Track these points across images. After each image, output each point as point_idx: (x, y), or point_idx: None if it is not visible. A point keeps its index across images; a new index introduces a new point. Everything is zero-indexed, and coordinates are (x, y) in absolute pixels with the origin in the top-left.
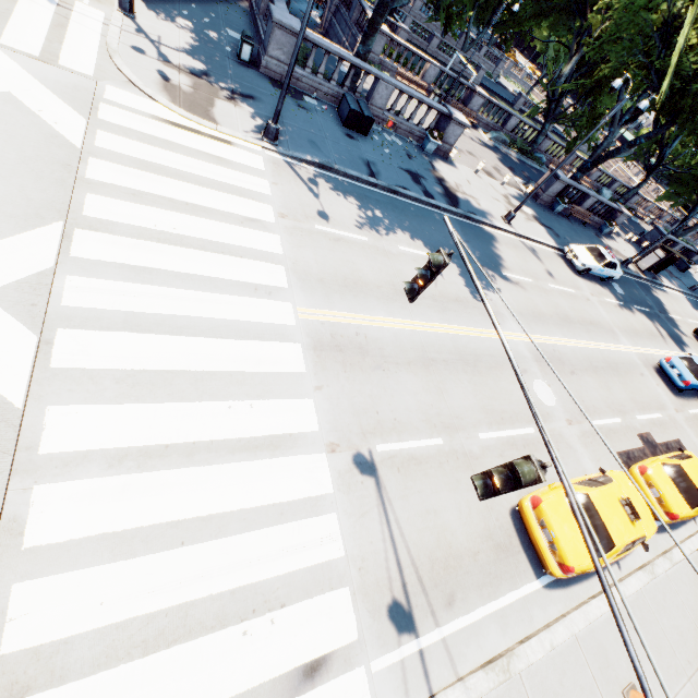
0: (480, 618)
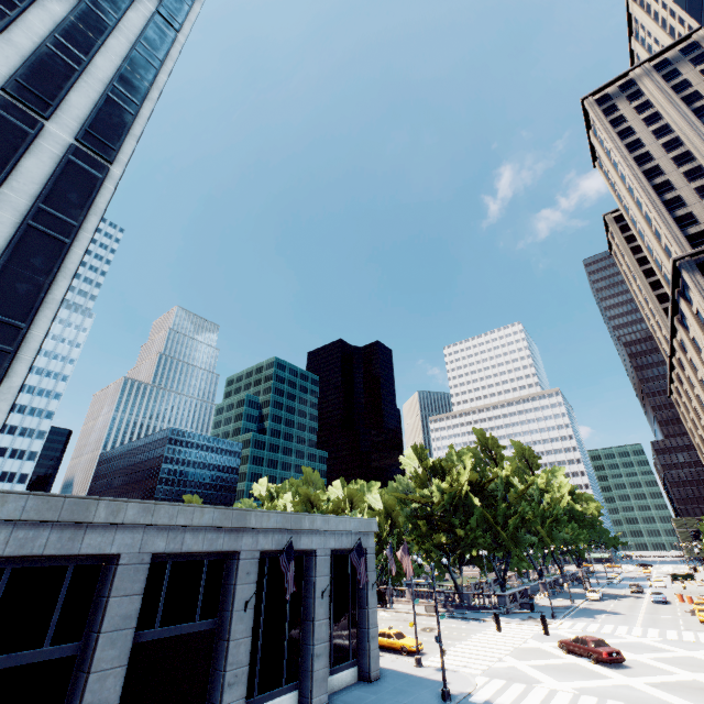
0: None
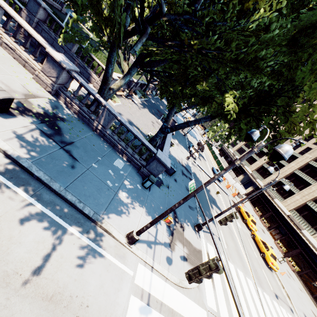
0: (284, 293)
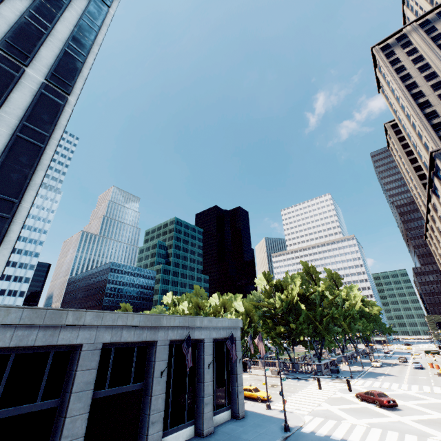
0: None
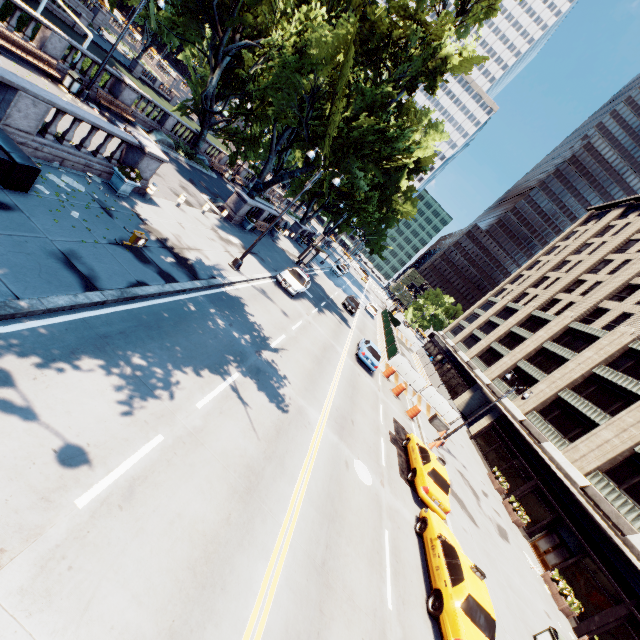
0: None
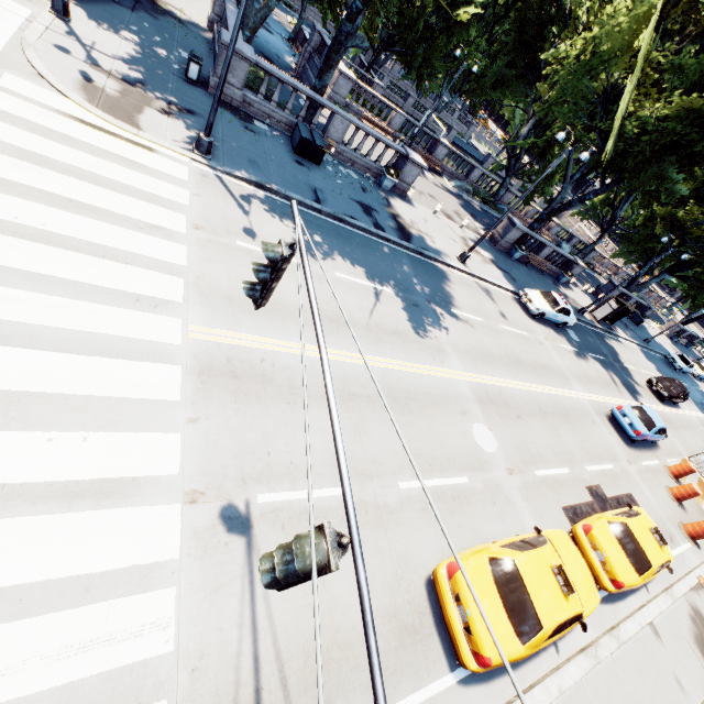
0: None
